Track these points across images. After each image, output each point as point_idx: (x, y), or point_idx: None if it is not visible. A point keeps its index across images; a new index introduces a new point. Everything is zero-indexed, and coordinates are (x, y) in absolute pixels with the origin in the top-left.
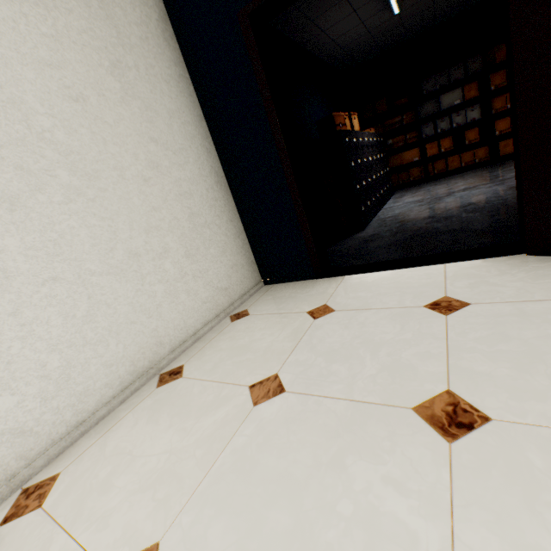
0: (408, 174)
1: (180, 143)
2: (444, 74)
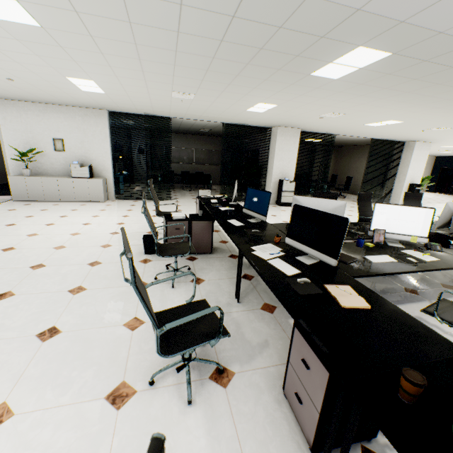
0: None
1: (426, 175)
2: None
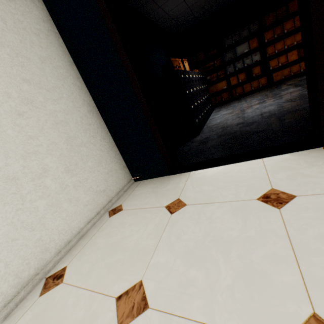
0: (221, 97)
1: (53, 82)
2: (237, 34)
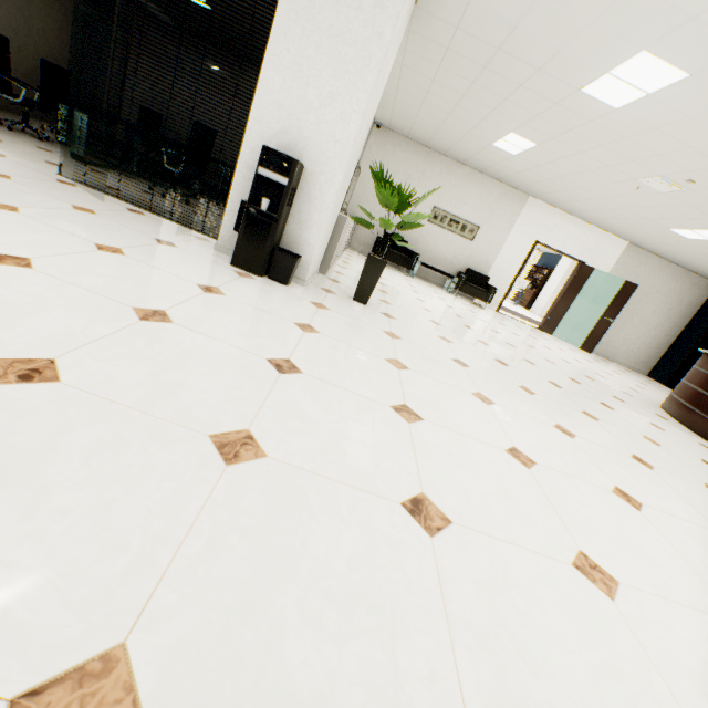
0: None
1: (667, 328)
2: None
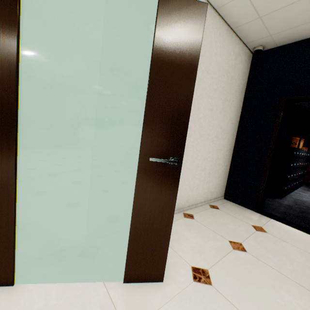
0: None
1: (227, 130)
2: None
